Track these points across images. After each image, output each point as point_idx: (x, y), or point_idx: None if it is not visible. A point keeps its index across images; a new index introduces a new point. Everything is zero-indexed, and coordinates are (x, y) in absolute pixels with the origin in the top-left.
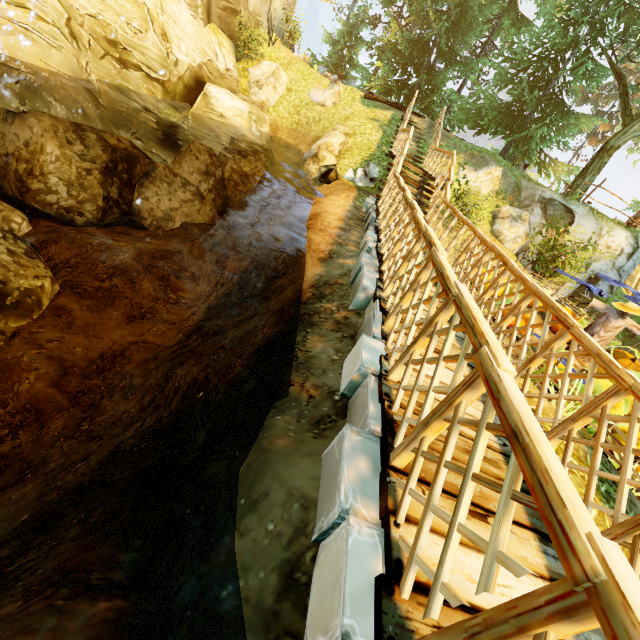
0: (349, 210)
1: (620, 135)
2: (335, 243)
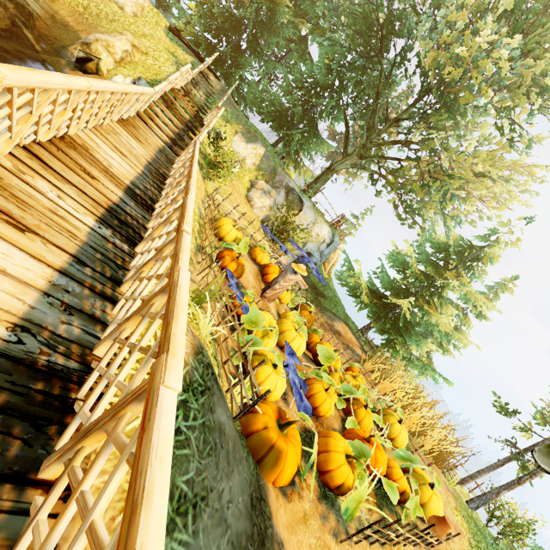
0: None
1: (340, 163)
2: None
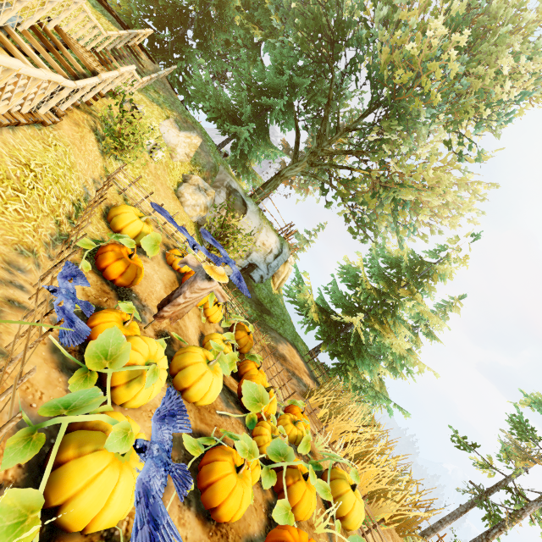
0: None
1: (289, 169)
2: None
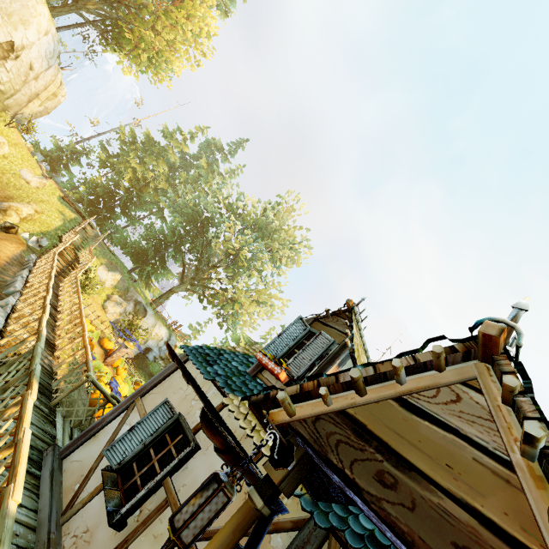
0: (16, 255)
1: (178, 287)
2: (2, 267)
